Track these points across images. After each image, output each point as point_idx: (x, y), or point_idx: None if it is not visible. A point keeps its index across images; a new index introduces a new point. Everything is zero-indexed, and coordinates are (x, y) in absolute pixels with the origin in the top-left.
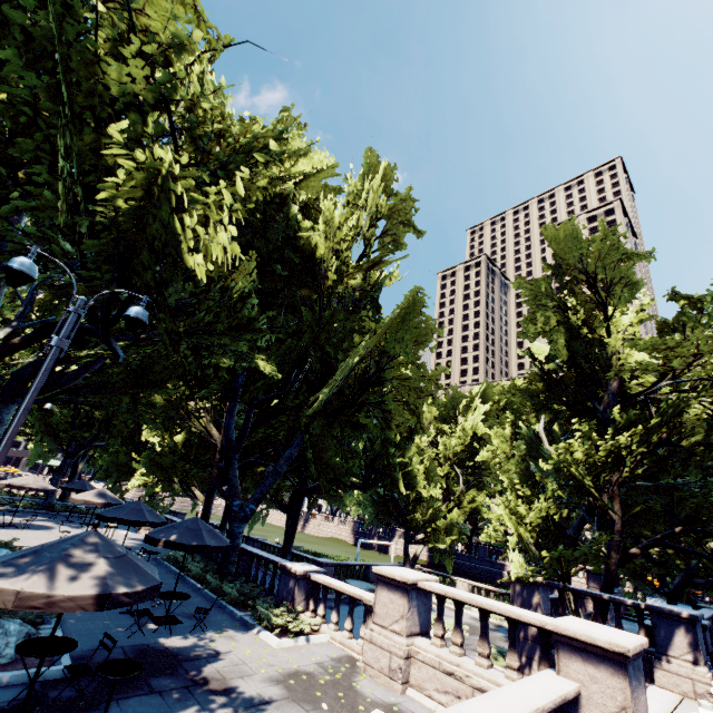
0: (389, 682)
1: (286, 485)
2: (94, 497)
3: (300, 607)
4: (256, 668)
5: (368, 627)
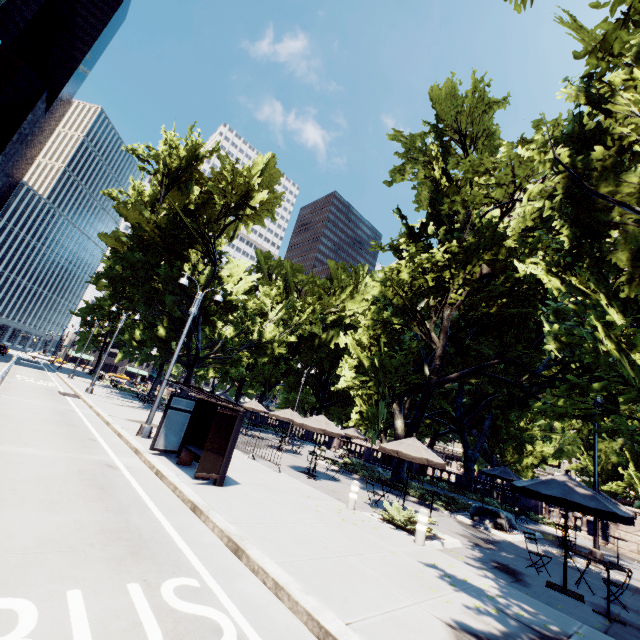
0: (639, 556)
1: (428, 430)
2: (358, 434)
3: (544, 516)
4: (582, 543)
5: (611, 531)
